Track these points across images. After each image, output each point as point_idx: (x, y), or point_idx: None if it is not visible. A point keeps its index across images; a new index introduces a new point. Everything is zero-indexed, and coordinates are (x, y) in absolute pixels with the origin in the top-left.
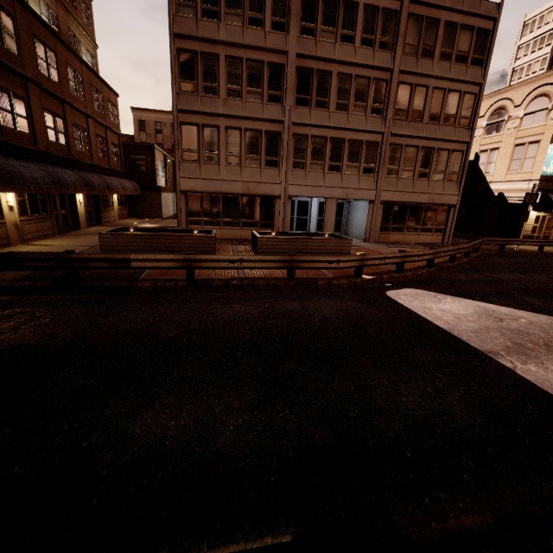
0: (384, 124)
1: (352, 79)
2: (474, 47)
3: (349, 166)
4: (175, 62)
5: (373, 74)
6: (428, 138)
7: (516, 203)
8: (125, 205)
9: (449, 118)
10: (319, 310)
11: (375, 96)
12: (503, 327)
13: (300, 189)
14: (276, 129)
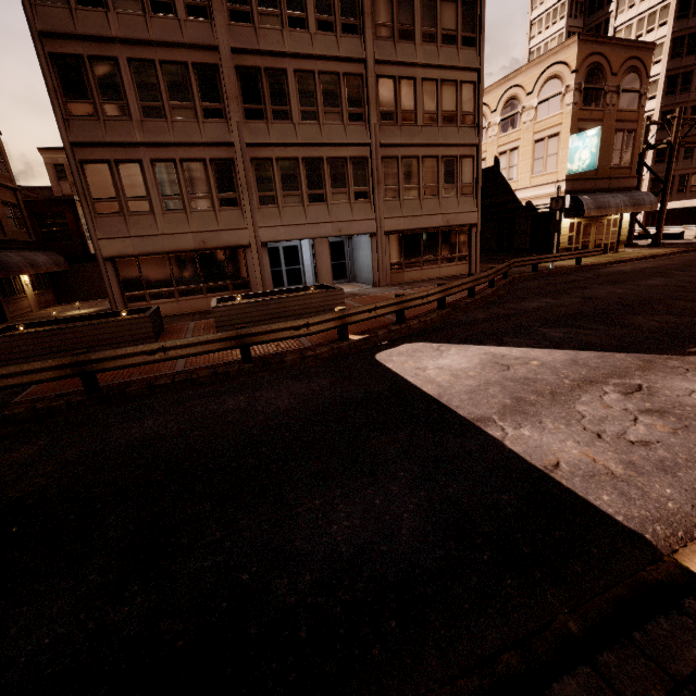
0: (369, 133)
1: (316, 78)
2: (462, 24)
3: (335, 192)
4: (52, 74)
5: (342, 68)
6: (427, 145)
7: (546, 211)
8: (48, 287)
9: (449, 117)
10: (272, 401)
11: (350, 97)
12: (507, 377)
13: (275, 232)
14: (225, 155)
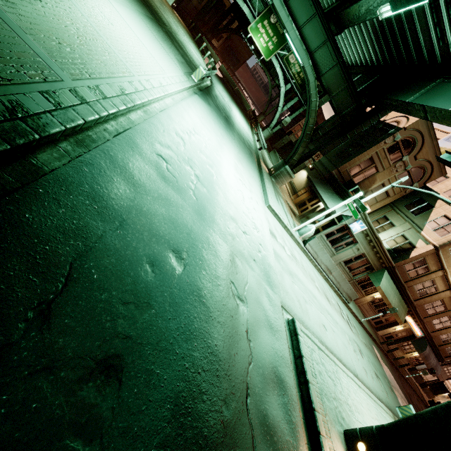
0: None
1: None
2: None
3: None
4: None
5: None
6: None
7: (445, 386)
8: None
9: None
10: None
11: None
12: None
13: None
14: None
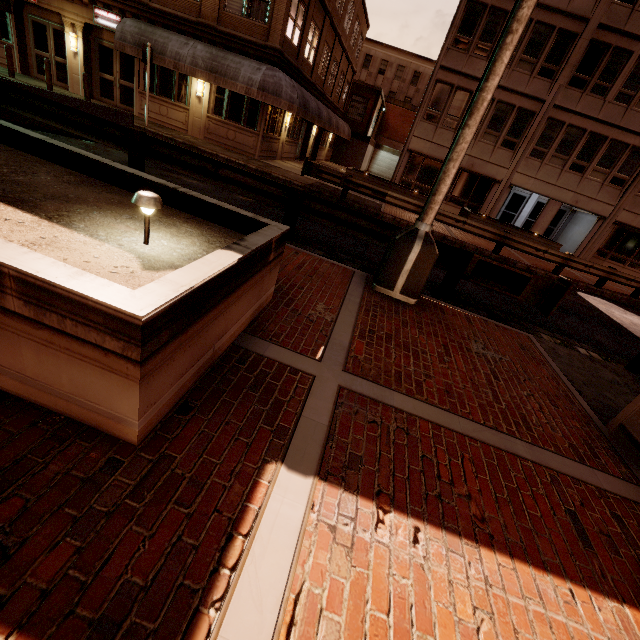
0: None
1: None
2: None
3: (596, 170)
4: (460, 14)
5: None
6: None
7: None
8: (332, 147)
9: None
10: None
11: None
12: None
13: (526, 180)
14: (531, 107)
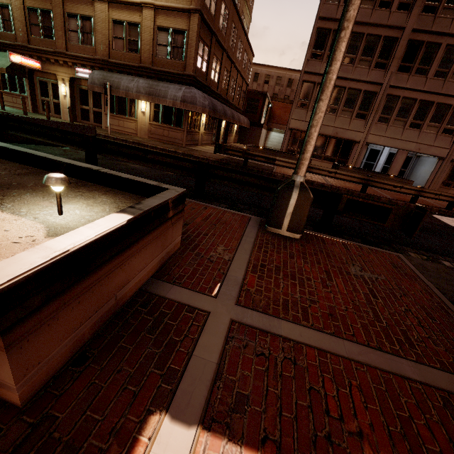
0: None
1: None
2: None
3: (430, 125)
4: (313, 37)
5: None
6: None
7: None
8: (237, 134)
9: None
10: None
11: None
12: None
13: (378, 139)
14: (373, 89)
